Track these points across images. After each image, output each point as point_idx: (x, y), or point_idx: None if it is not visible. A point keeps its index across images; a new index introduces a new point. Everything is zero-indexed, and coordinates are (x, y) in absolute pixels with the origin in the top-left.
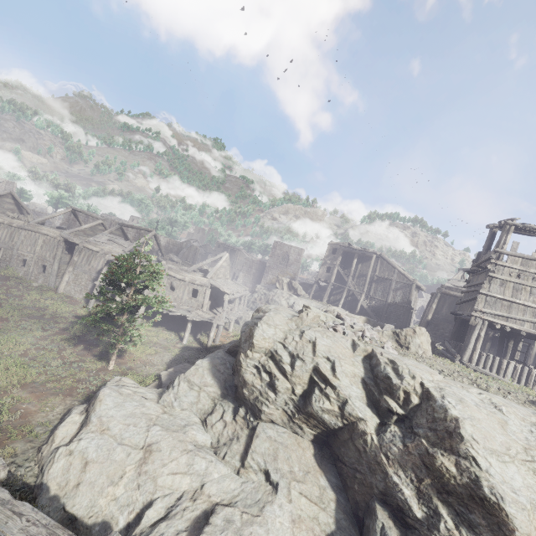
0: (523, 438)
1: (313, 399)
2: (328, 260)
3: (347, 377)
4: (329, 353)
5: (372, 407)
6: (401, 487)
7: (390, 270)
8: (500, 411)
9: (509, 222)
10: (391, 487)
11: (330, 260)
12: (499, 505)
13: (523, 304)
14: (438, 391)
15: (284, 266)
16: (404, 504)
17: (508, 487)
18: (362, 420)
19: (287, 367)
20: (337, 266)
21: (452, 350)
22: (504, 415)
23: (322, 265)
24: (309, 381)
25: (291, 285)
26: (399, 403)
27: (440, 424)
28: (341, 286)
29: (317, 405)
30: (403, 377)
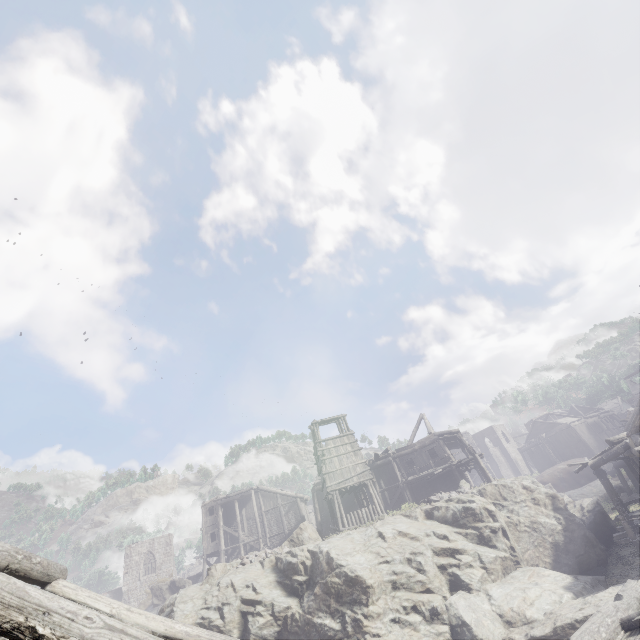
0: (362, 540)
1: (250, 626)
2: (209, 526)
3: (266, 588)
4: (246, 581)
5: (291, 595)
6: (324, 622)
7: (273, 498)
8: (350, 535)
9: (314, 422)
10: (320, 629)
11: (211, 524)
12: (356, 575)
13: (346, 467)
14: (317, 546)
15: (151, 574)
16: (330, 630)
17: (358, 564)
18: (288, 608)
19: (218, 621)
20: (221, 526)
21: (333, 527)
22: (352, 535)
23: (203, 536)
24: (241, 618)
25: (174, 587)
26: (302, 574)
27: (324, 562)
28: (235, 547)
29: (255, 627)
30: (297, 554)
